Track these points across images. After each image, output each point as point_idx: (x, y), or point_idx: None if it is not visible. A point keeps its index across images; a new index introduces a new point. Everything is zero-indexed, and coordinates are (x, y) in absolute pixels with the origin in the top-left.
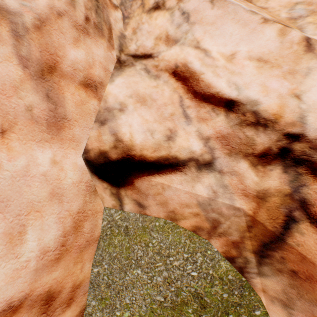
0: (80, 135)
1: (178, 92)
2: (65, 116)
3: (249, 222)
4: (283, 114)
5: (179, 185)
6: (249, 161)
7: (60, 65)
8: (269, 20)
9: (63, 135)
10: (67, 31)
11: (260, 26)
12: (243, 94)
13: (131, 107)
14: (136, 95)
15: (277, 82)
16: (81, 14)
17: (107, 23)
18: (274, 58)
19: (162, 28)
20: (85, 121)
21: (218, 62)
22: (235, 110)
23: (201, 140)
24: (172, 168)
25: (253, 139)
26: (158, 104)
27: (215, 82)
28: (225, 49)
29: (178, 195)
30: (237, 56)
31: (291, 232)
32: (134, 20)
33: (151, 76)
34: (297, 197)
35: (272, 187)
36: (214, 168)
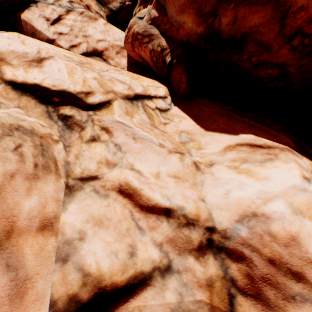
0: (44, 287)
1: (128, 207)
2: (26, 276)
3: (210, 309)
4: (200, 213)
5: (152, 301)
6: (193, 255)
7: (17, 223)
8: (172, 151)
9: (26, 301)
10: (20, 186)
11: (168, 155)
12: (173, 203)
13: (90, 233)
14: (93, 218)
15: (189, 191)
16: (30, 164)
17: (52, 158)
18: (182, 175)
19: (102, 155)
20: (47, 267)
21: (150, 180)
22: (172, 215)
23: (156, 247)
24: (142, 284)
25: (190, 236)
26: (114, 222)
27: (153, 195)
28: (151, 169)
29: (154, 311)
30: (161, 174)
31: (235, 306)
32: (75, 148)
33: (101, 195)
34: (228, 277)
35: (213, 273)
36: (173, 269)
